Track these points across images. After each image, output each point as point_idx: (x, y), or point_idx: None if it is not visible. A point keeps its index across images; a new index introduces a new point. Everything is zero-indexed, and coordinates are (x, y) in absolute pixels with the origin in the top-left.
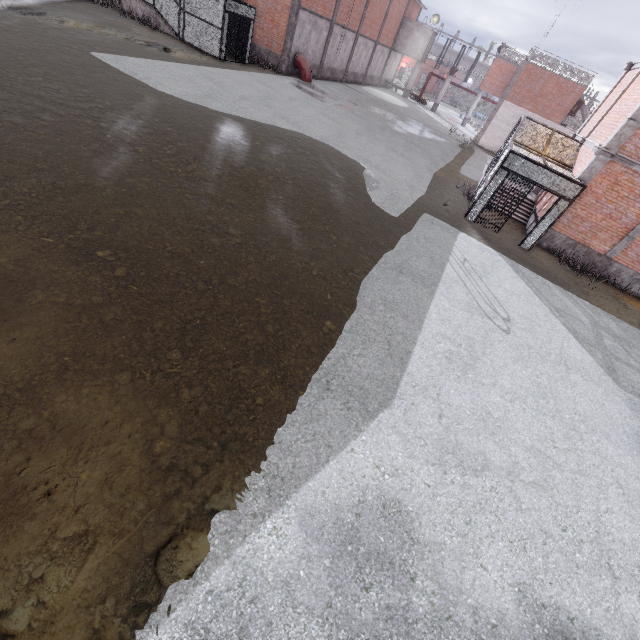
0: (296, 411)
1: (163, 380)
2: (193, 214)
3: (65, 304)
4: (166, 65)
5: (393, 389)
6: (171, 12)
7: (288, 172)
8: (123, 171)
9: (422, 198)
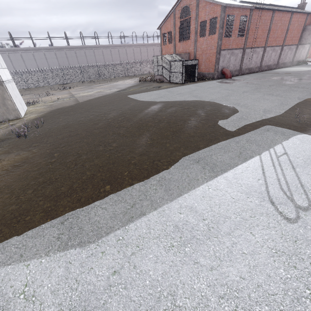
0: (34, 229)
1: (14, 200)
2: (105, 139)
3: (26, 170)
4: (153, 92)
5: (100, 236)
6: (167, 74)
7: (168, 117)
8: (96, 128)
9: (273, 116)
